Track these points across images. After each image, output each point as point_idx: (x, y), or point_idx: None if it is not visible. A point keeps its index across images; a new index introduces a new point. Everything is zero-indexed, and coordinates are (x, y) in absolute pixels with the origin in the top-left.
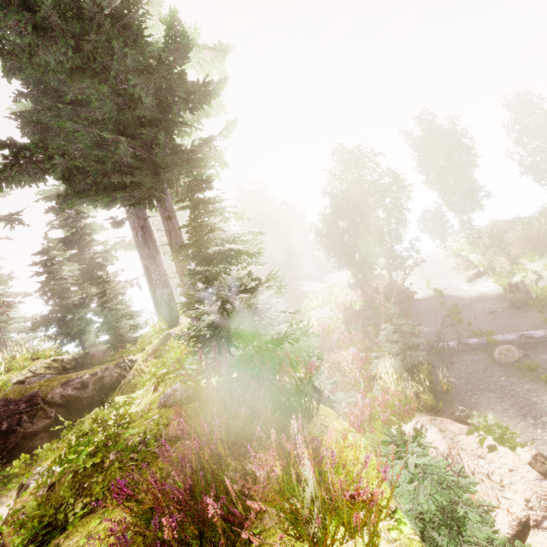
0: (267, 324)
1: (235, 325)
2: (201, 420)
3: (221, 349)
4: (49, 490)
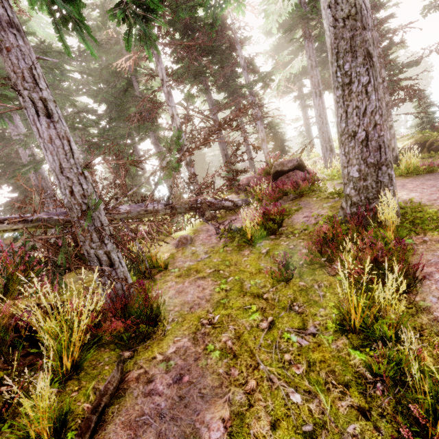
0: (435, 121)
1: (434, 119)
2: (436, 132)
3: (423, 127)
4: (415, 141)
